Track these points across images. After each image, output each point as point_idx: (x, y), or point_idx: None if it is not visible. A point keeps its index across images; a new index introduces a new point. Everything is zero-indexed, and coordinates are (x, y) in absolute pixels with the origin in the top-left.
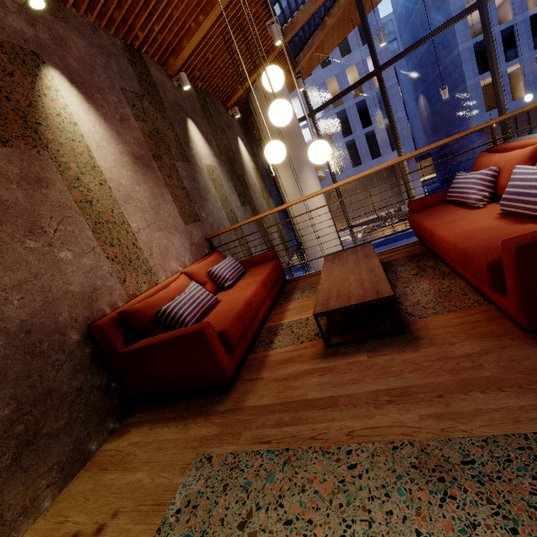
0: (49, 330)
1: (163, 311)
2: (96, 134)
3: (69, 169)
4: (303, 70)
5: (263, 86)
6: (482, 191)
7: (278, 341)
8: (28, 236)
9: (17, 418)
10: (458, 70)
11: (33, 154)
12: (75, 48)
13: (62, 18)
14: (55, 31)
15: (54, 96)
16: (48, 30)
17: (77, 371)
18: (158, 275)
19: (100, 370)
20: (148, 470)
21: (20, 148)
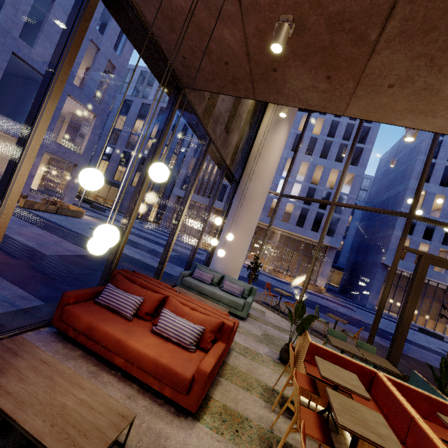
0: None
1: None
2: None
3: None
4: None
5: None
6: None
7: None
8: None
9: None
10: (393, 221)
11: None
12: None
13: None
14: None
15: None
16: None
17: None
18: None
19: None
20: None
21: None
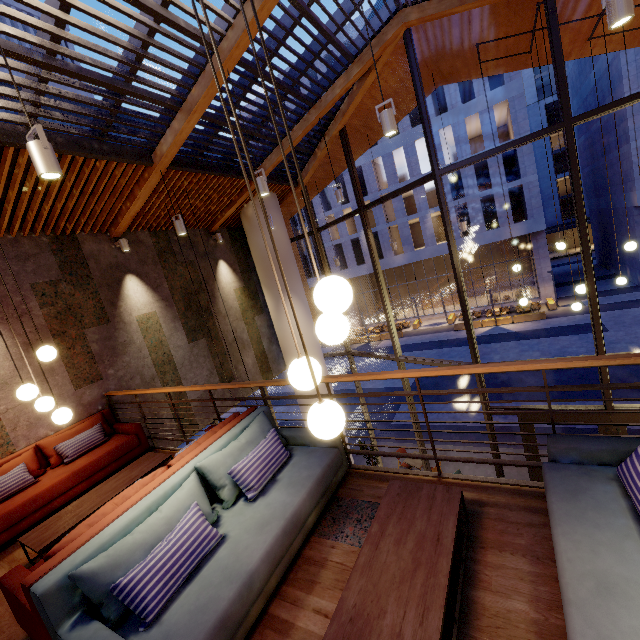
0: None
1: None
2: None
3: None
4: (321, 178)
5: (248, 213)
6: None
7: None
8: None
9: None
10: (623, 126)
11: None
12: None
13: None
14: None
15: None
16: None
17: None
18: (17, 445)
19: None
20: None
21: None
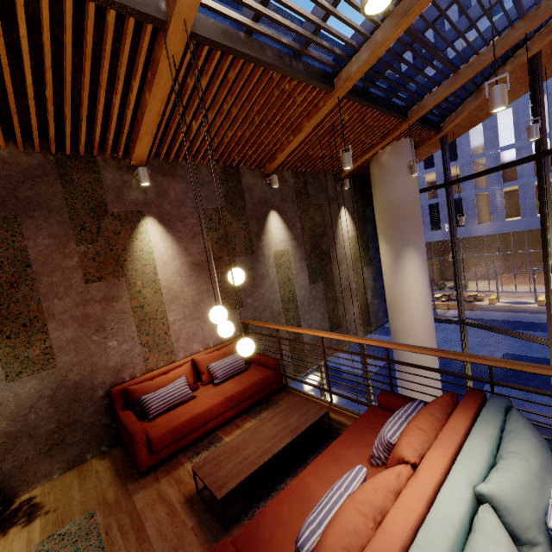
0: (88, 387)
1: (142, 400)
2: (165, 255)
3: (135, 286)
4: (460, 126)
5: (382, 160)
6: (380, 451)
7: (200, 456)
8: (95, 333)
9: (57, 430)
10: None
11: (115, 282)
12: (174, 193)
13: (171, 174)
14: (162, 187)
15: (144, 237)
16: (156, 189)
17: (95, 412)
18: (177, 355)
19: (109, 414)
20: (81, 496)
21: (108, 280)
